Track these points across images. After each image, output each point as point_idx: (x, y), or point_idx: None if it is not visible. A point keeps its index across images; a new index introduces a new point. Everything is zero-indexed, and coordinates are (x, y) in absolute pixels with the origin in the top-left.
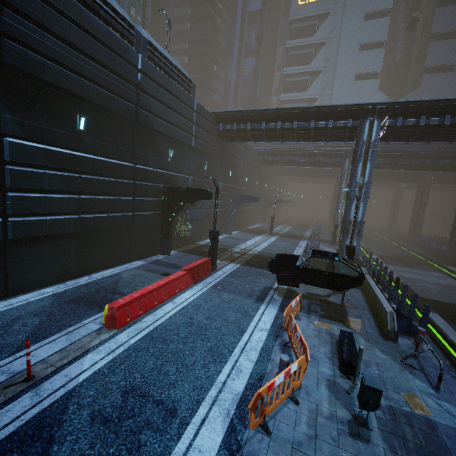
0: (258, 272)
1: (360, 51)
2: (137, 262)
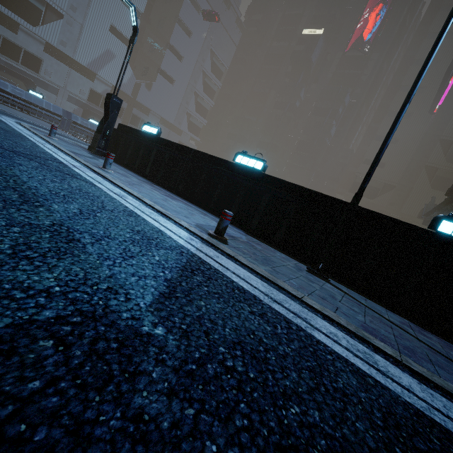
0: None
1: (120, 1)
2: None
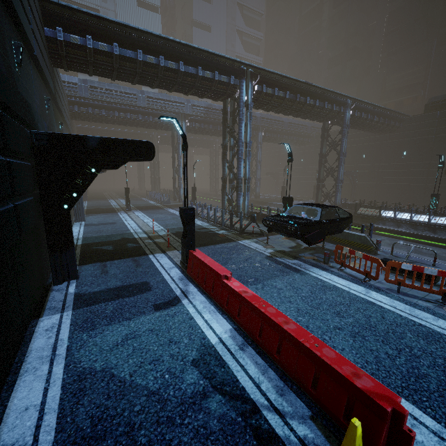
0: (225, 248)
1: (138, 6)
2: (47, 322)
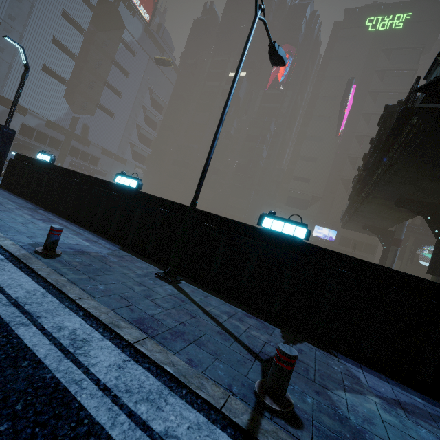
0: None
1: (53, 44)
2: None
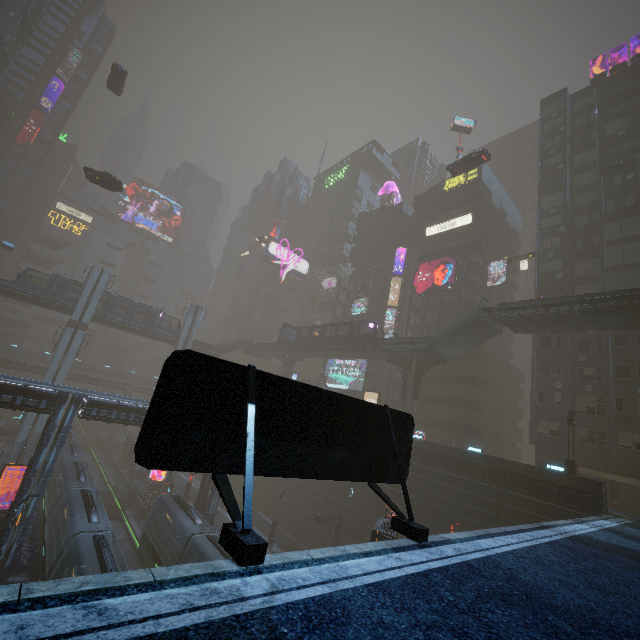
0: None
1: None
2: None
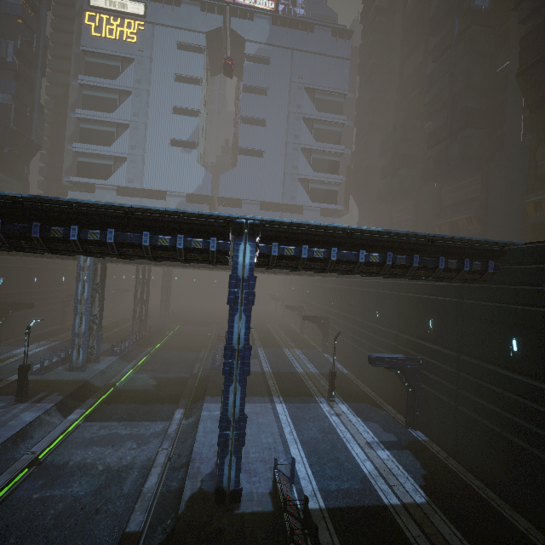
0: None
1: (173, 114)
2: None
